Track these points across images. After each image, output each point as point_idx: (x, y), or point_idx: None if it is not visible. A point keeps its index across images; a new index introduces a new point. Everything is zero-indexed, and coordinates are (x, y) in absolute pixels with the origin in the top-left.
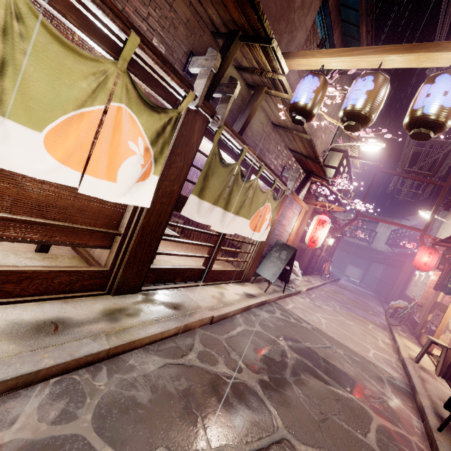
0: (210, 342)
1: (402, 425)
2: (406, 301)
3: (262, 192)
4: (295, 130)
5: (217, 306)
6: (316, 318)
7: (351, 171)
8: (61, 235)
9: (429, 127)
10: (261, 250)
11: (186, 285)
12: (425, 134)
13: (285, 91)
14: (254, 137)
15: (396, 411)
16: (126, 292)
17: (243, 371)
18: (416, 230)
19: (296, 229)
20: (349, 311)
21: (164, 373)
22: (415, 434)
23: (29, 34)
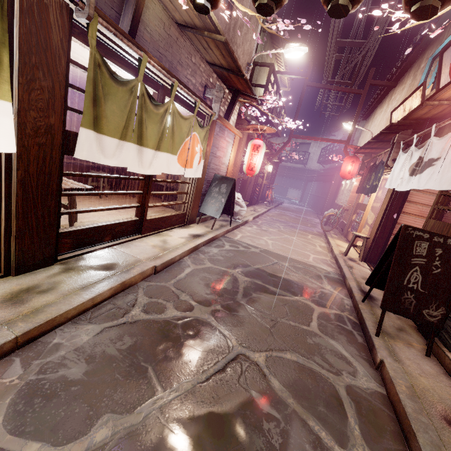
0: (156, 291)
1: (337, 307)
2: (336, 209)
3: (183, 118)
4: (206, 29)
5: (159, 254)
6: (264, 241)
7: (280, 89)
8: None
9: None
10: (200, 188)
11: (119, 241)
12: (344, 6)
13: None
14: (156, 42)
15: (332, 297)
16: (34, 267)
17: (195, 309)
18: (341, 142)
19: (233, 160)
20: (292, 228)
21: (102, 339)
22: (346, 310)
23: None
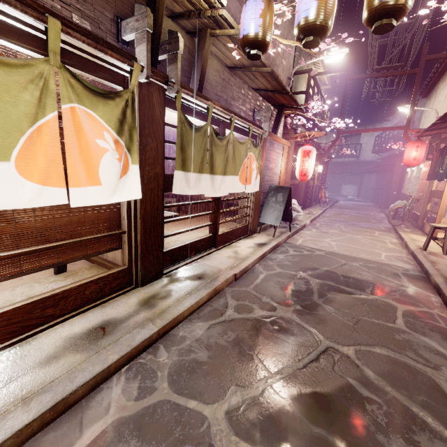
0: (240, 295)
1: (423, 305)
2: (404, 200)
3: (241, 143)
4: (253, 66)
5: (235, 264)
6: (327, 244)
7: (321, 90)
8: (73, 252)
9: (390, 16)
10: (258, 200)
11: (201, 255)
12: (388, 24)
13: (230, 26)
14: (215, 89)
15: (415, 295)
16: (151, 280)
17: (277, 309)
18: (399, 128)
19: (284, 168)
20: (354, 226)
21: (212, 333)
22: (435, 307)
23: None
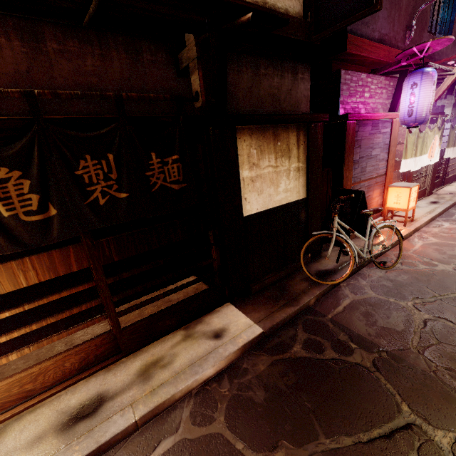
0: None
1: None
2: None
3: None
4: None
5: None
6: None
7: None
8: (415, 181)
9: None
10: None
11: (439, 188)
12: None
13: None
14: None
15: None
16: (430, 194)
17: None
18: None
19: None
20: None
21: None
22: None
23: (428, 135)
